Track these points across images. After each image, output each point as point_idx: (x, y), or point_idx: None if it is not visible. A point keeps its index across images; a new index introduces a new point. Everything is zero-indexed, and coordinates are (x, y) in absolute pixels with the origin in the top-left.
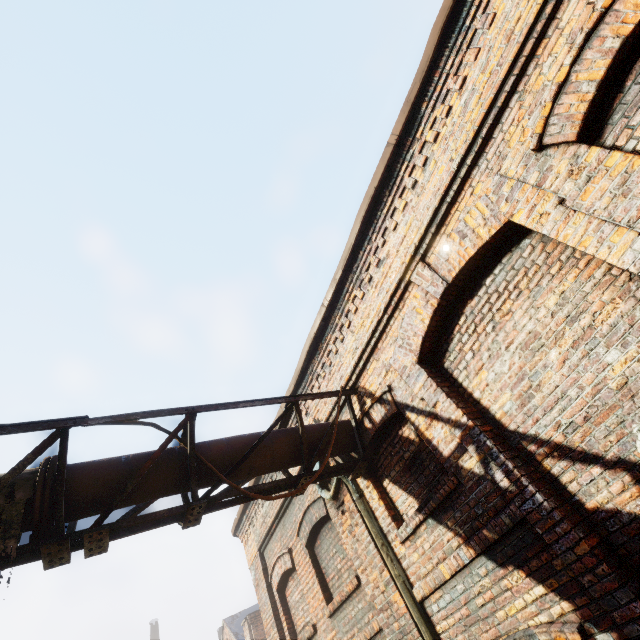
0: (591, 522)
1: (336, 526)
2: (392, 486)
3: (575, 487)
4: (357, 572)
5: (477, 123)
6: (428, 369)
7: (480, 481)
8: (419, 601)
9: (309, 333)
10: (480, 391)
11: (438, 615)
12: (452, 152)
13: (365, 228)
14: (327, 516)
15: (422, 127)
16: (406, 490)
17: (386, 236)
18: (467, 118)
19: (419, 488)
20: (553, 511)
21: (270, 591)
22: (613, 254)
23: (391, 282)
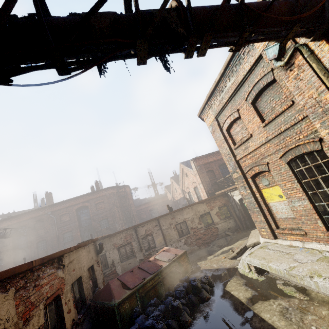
0: None
1: (280, 83)
2: None
3: None
4: (292, 99)
5: None
6: None
7: None
8: None
9: None
10: None
11: None
12: None
13: None
14: (270, 83)
15: None
16: None
17: None
18: None
19: None
20: None
21: (221, 132)
22: None
23: None
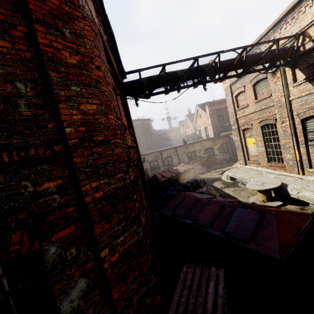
0: None
1: (268, 81)
2: (298, 71)
3: None
4: (271, 93)
5: None
6: None
7: None
8: (290, 100)
9: (294, 0)
10: None
11: (294, 103)
12: None
13: None
14: (265, 78)
15: None
16: (303, 73)
17: None
18: None
19: (309, 73)
20: None
21: (232, 96)
22: None
23: None
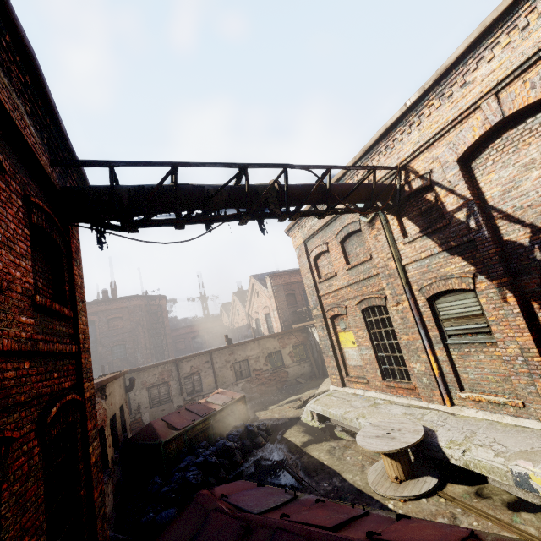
0: (501, 244)
1: (364, 235)
2: (407, 221)
3: (504, 232)
4: (371, 254)
5: None
6: (461, 166)
7: (461, 224)
8: (403, 265)
9: (386, 123)
10: (484, 184)
11: (410, 270)
12: None
13: (466, 51)
14: (358, 230)
15: None
16: (415, 224)
17: (479, 64)
18: None
19: (423, 223)
20: (488, 238)
21: (308, 259)
22: None
23: (465, 103)
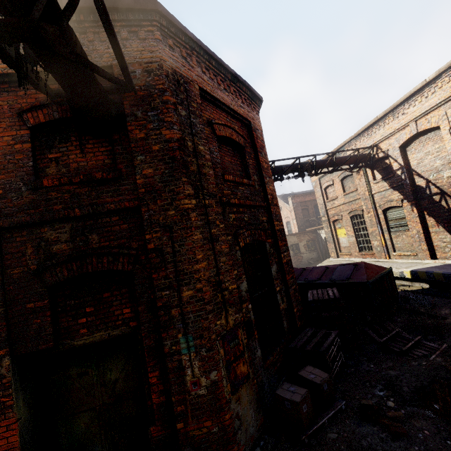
0: (415, 186)
1: (354, 177)
2: (376, 172)
3: (416, 181)
4: (357, 188)
5: (450, 95)
6: (401, 149)
7: (398, 176)
8: (372, 194)
9: (367, 124)
10: (410, 158)
11: (376, 197)
12: (440, 97)
13: (404, 100)
14: (351, 174)
15: (439, 80)
16: (380, 174)
17: (410, 106)
18: (449, 90)
19: (383, 174)
20: (408, 184)
21: (321, 189)
22: (447, 146)
23: (403, 123)
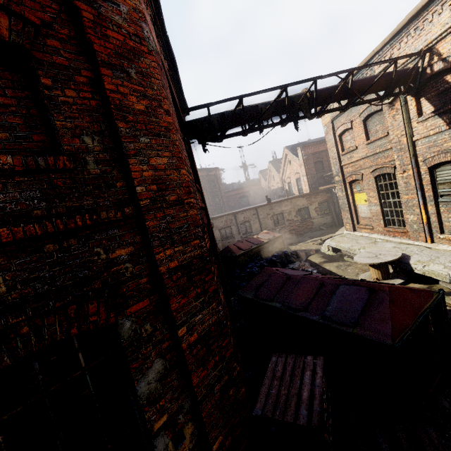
0: None
1: (384, 114)
2: (424, 101)
3: None
4: (388, 131)
5: None
6: None
7: None
8: (413, 141)
9: (417, 4)
10: None
11: (419, 145)
12: None
13: None
14: (379, 110)
15: None
16: (431, 104)
17: None
18: None
19: (438, 104)
20: None
21: (334, 135)
22: None
23: None
